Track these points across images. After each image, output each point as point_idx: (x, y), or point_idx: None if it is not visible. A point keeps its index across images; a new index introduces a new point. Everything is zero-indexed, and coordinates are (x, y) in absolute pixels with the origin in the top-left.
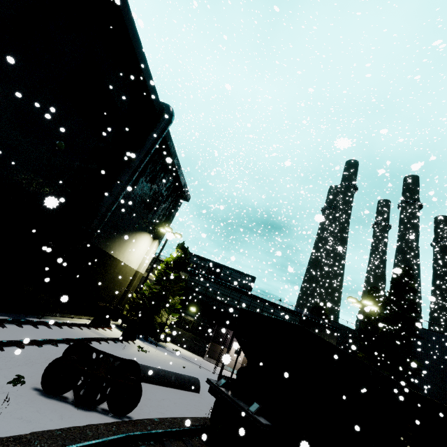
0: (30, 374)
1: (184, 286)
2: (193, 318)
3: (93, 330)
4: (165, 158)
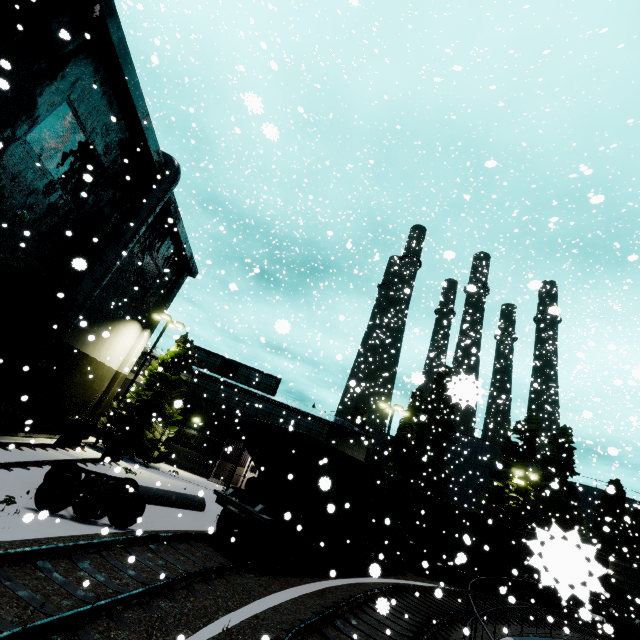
0: (14, 496)
1: (186, 392)
2: (196, 431)
3: (62, 451)
4: (165, 221)
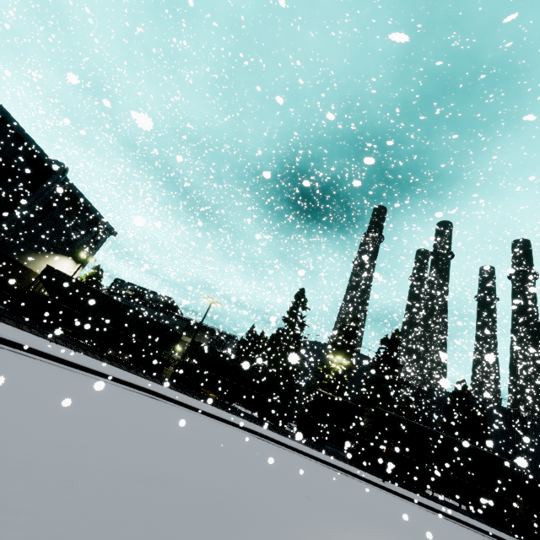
0: None
1: None
2: None
3: None
4: (77, 200)
